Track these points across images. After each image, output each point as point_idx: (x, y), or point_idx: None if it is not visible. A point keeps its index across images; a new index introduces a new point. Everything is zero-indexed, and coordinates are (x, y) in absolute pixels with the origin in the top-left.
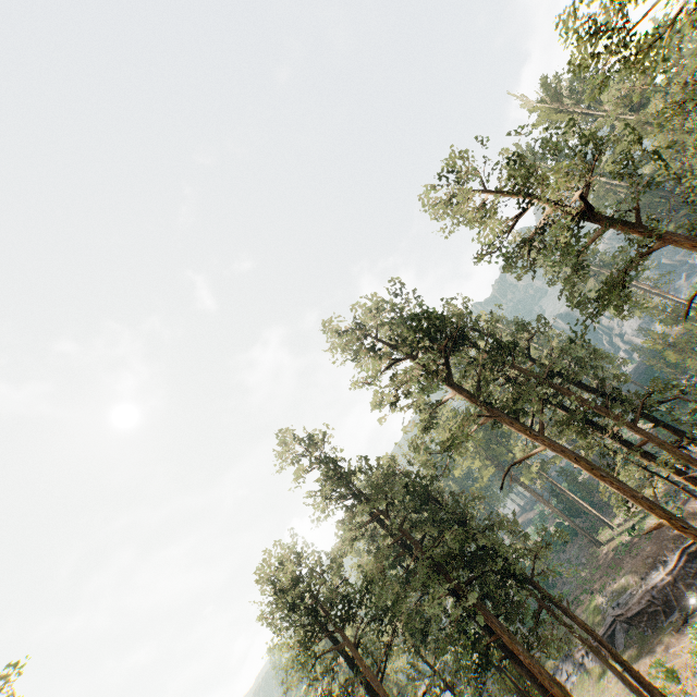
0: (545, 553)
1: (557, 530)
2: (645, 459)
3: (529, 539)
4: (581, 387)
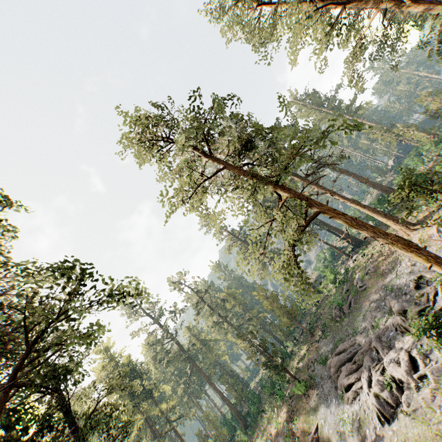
0: None
1: None
2: None
3: None
4: None
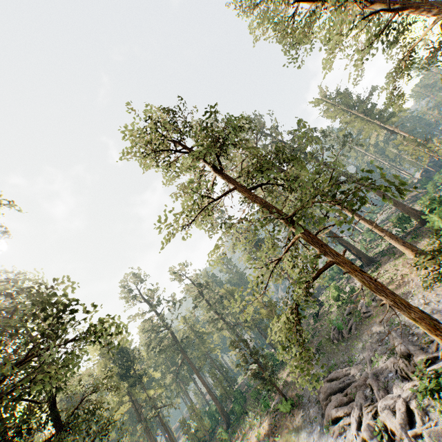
0: None
1: None
2: None
3: None
4: None
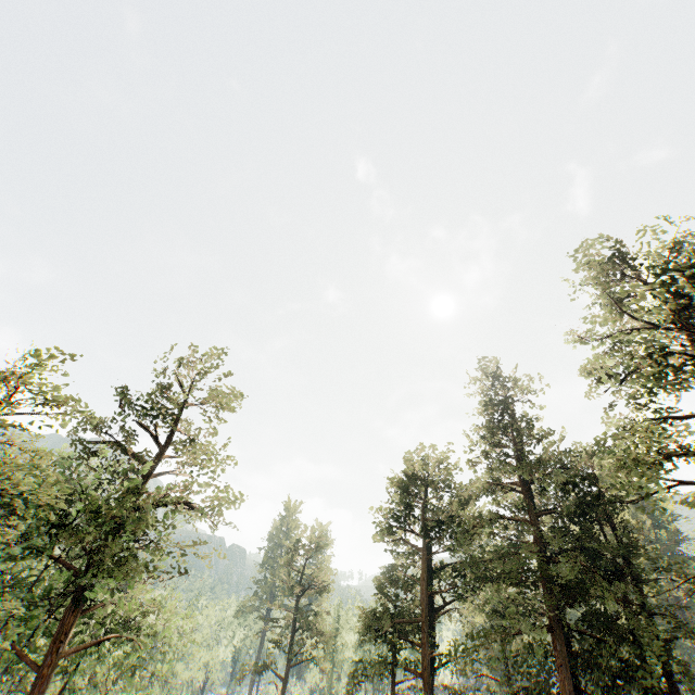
0: None
1: None
2: None
3: None
4: None
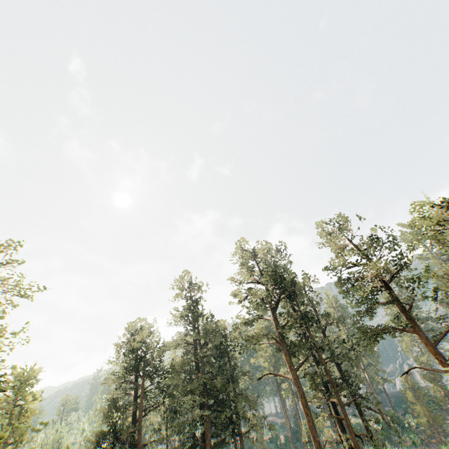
0: (256, 429)
1: (271, 424)
2: (340, 428)
3: (255, 417)
4: (338, 367)
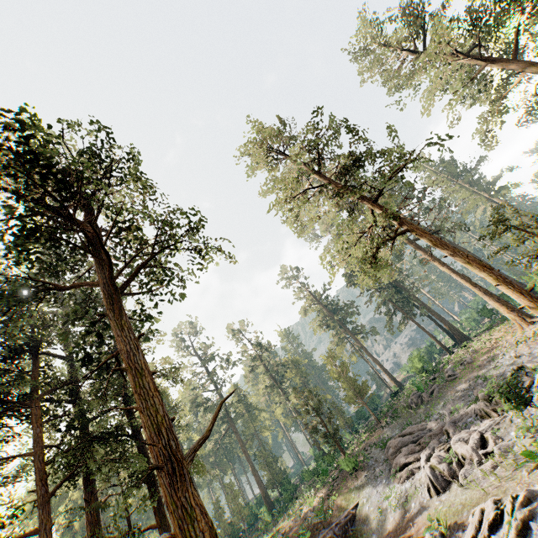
0: None
1: None
2: None
3: None
4: (127, 416)
